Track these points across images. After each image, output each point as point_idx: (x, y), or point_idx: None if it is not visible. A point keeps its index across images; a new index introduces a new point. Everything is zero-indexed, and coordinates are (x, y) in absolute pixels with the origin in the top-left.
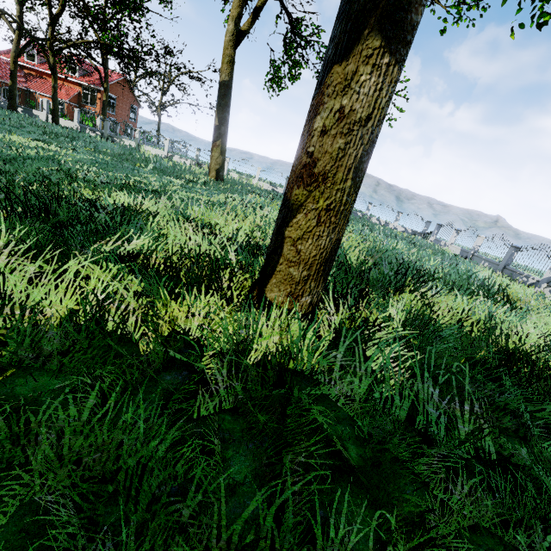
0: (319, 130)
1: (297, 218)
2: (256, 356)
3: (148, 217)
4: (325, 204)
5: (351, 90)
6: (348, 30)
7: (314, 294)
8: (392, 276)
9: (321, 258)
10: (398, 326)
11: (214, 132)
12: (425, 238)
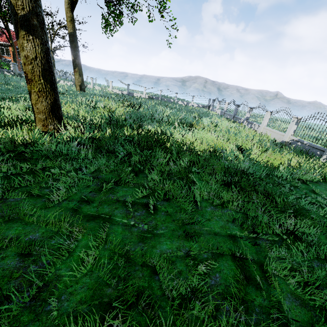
0: (23, 63)
1: (32, 96)
2: (11, 139)
3: (4, 108)
4: (37, 89)
5: (24, 49)
6: (15, 29)
7: (54, 124)
8: (132, 122)
9: (48, 110)
10: (107, 136)
11: (73, 63)
12: (208, 108)
